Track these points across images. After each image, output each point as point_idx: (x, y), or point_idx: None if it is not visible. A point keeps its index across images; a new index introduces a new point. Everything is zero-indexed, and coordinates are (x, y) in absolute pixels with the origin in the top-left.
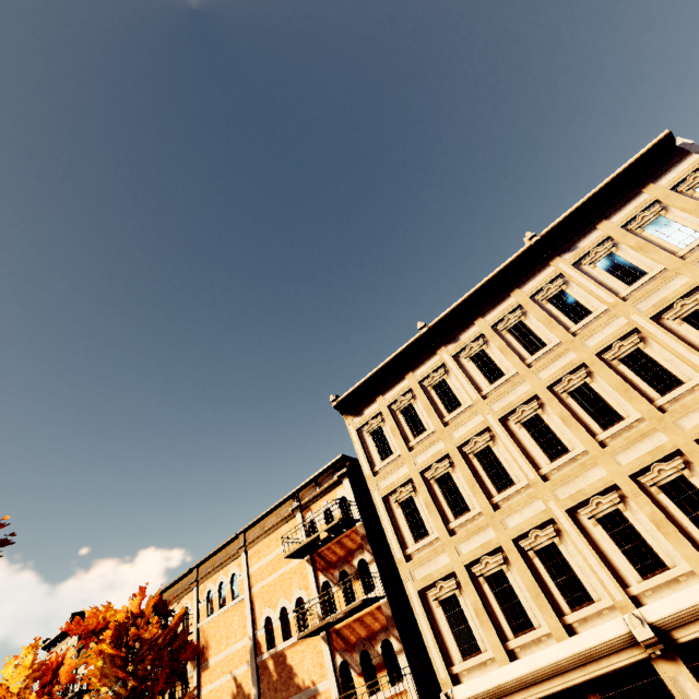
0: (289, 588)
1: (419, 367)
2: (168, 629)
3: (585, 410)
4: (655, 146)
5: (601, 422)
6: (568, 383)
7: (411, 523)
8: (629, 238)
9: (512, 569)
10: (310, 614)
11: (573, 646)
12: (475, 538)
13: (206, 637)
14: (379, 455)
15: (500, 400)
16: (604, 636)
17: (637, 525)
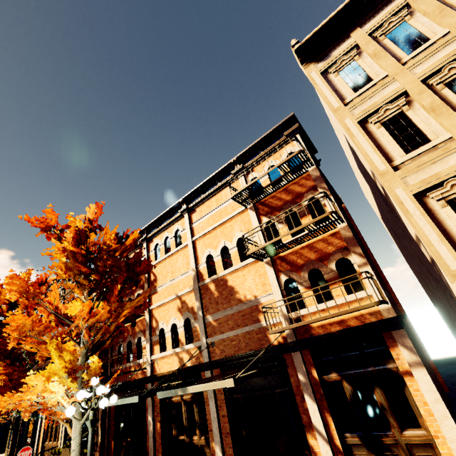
0: (230, 232)
1: None
2: (124, 247)
3: None
4: None
5: None
6: None
7: (399, 138)
8: None
9: None
10: (255, 244)
11: None
12: None
13: (155, 273)
14: (351, 89)
15: None
16: None
17: None
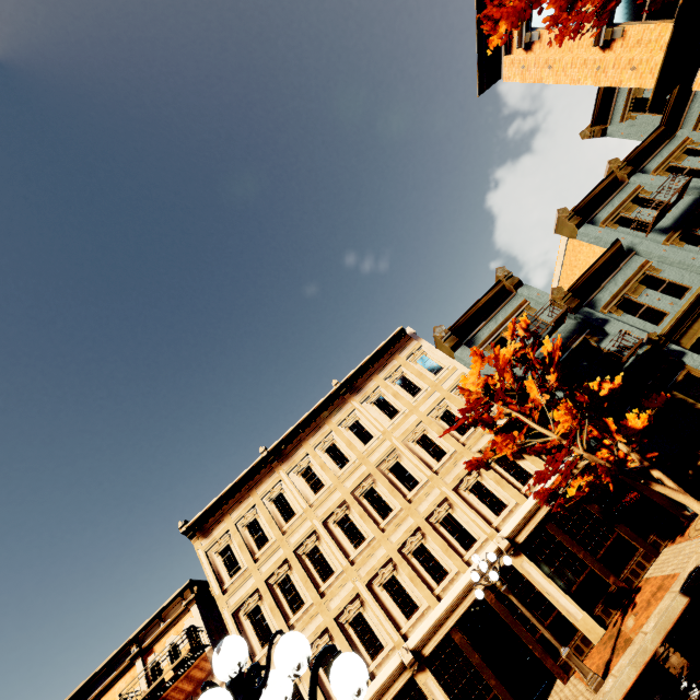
0: None
1: (262, 484)
2: None
3: (373, 507)
4: (397, 334)
5: (382, 514)
6: (363, 489)
7: (258, 631)
8: (389, 388)
9: (336, 643)
10: None
11: (374, 687)
12: (309, 627)
13: None
14: (228, 573)
15: (322, 506)
16: (389, 670)
17: (403, 583)
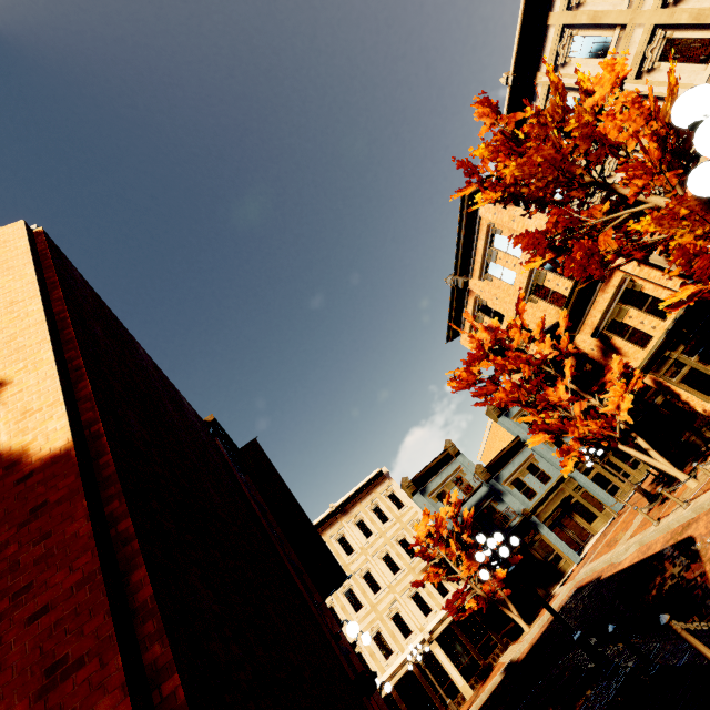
0: None
1: None
2: None
3: (350, 602)
4: (377, 474)
5: (355, 608)
6: (345, 589)
7: None
8: (368, 515)
9: None
10: None
11: None
12: None
13: None
14: None
15: None
16: None
17: (365, 657)
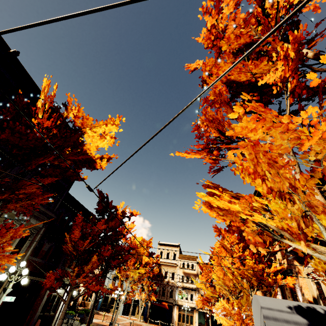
0: None
1: None
2: None
3: None
4: None
5: None
6: None
7: None
8: None
9: None
10: None
11: None
12: None
13: None
14: None
15: None
16: None
17: None
